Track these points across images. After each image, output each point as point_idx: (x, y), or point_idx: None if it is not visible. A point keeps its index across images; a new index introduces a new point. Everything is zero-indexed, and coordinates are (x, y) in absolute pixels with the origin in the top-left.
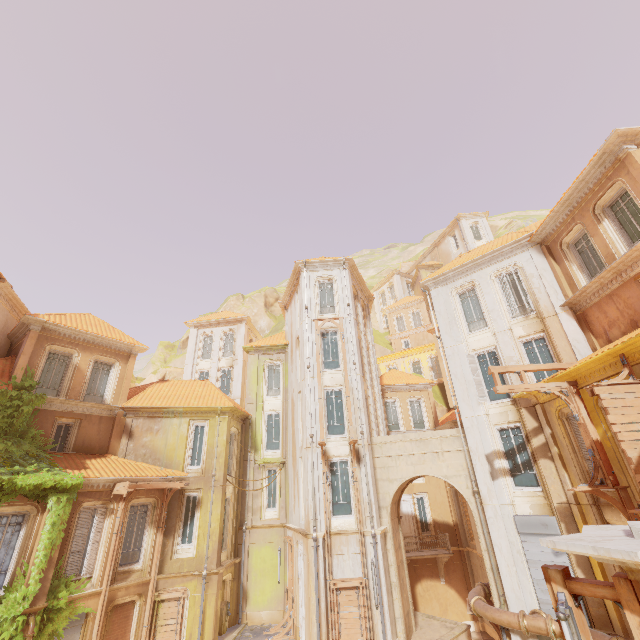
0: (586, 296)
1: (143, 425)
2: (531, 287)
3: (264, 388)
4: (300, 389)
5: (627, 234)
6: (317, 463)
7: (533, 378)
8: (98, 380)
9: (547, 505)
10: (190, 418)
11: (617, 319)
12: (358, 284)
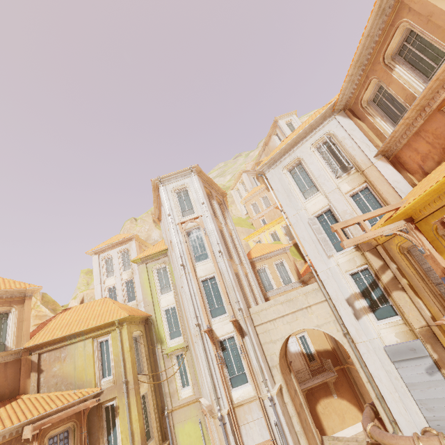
0: (395, 140)
1: (50, 357)
2: (345, 148)
3: (157, 289)
4: (182, 284)
5: (420, 72)
6: (208, 347)
7: (367, 223)
8: None
9: (410, 331)
10: (93, 337)
11: (429, 152)
12: (210, 185)
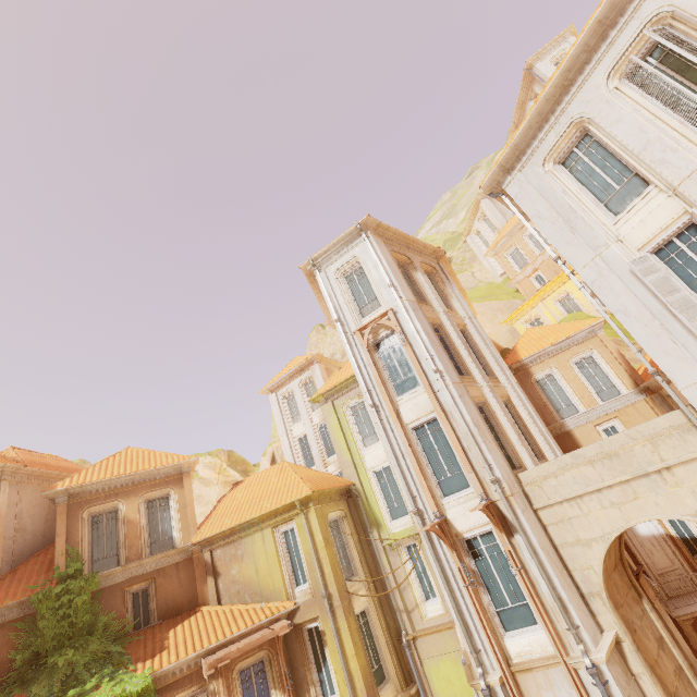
0: None
1: (224, 555)
2: None
3: (356, 440)
4: None
5: None
6: (443, 552)
7: None
8: (159, 521)
9: None
10: (271, 526)
11: None
12: (405, 246)
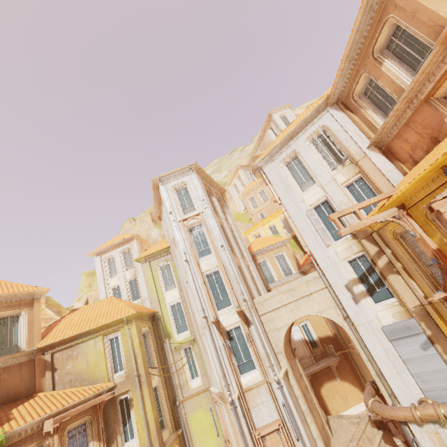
0: (386, 132)
1: (62, 356)
2: (340, 140)
3: (162, 286)
4: (186, 280)
5: (407, 65)
6: (215, 337)
7: (363, 212)
8: (8, 333)
9: (405, 311)
10: (103, 335)
11: (418, 142)
12: (209, 182)
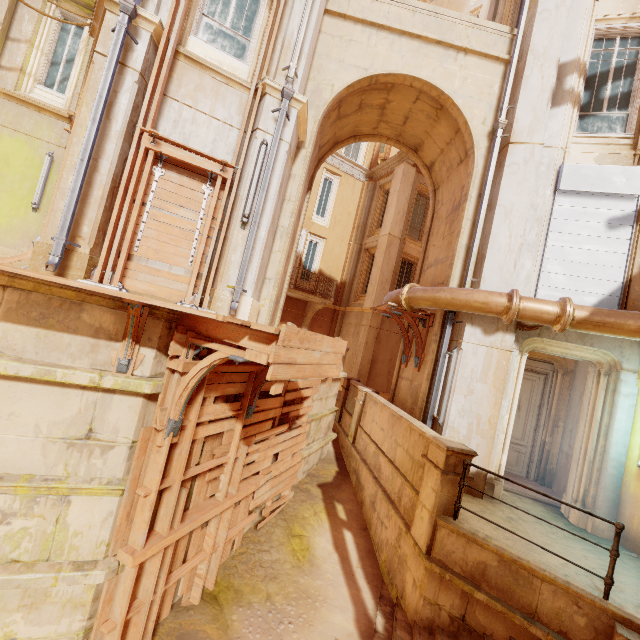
0: None
1: None
2: None
3: None
4: None
5: None
6: None
7: None
8: None
9: (633, 157)
10: None
11: None
12: None
